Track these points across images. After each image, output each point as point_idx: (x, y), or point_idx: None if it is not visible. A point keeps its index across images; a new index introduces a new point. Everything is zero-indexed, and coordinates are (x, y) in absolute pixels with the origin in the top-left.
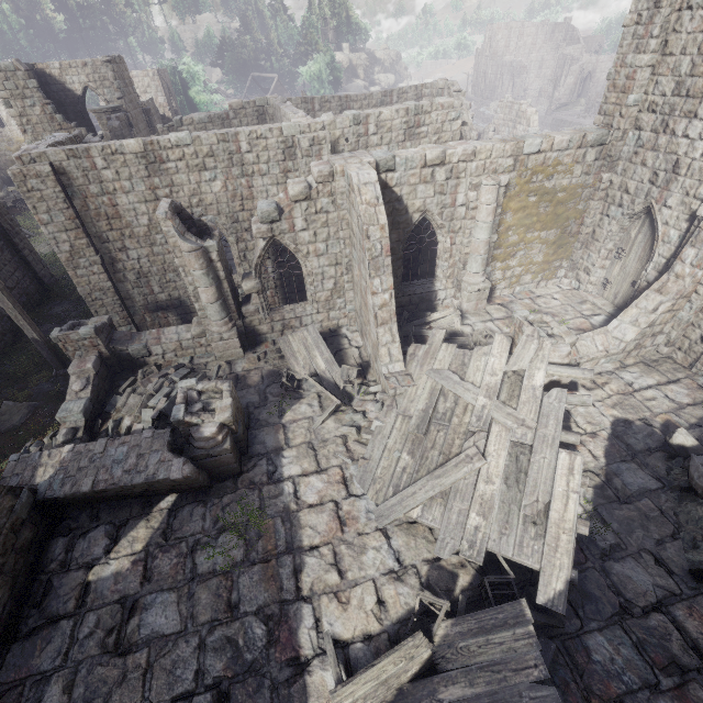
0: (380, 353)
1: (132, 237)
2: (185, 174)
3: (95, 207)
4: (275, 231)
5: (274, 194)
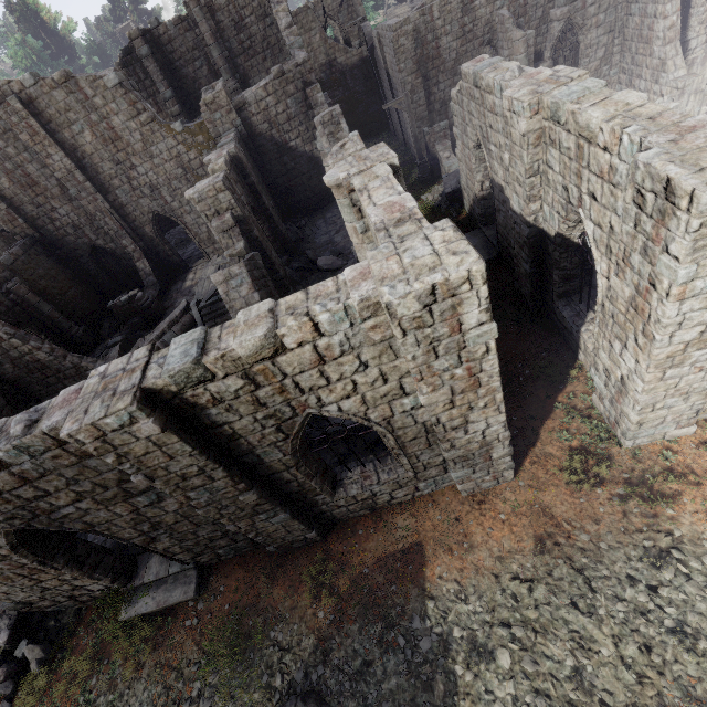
0: (667, 65)
1: (443, 72)
2: (483, 8)
3: (427, 52)
4: (571, 11)
5: (540, 8)
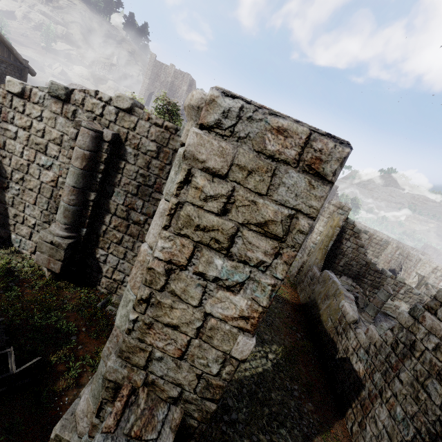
0: None
1: None
2: None
3: None
4: None
5: None
